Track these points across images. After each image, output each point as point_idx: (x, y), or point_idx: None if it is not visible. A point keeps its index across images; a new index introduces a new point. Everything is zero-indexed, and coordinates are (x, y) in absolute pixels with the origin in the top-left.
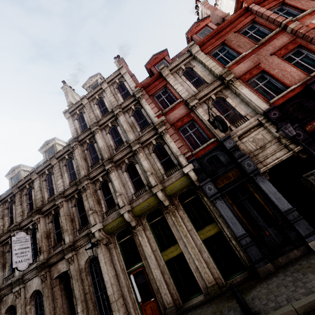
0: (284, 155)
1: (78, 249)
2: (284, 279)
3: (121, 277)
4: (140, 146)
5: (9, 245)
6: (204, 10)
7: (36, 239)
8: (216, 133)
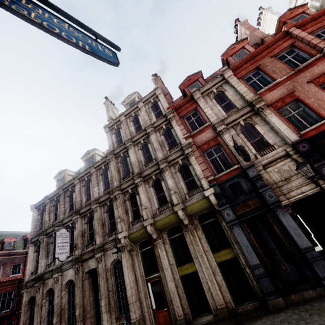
0: (310, 191)
1: (106, 251)
2: (290, 316)
3: (140, 283)
4: (167, 165)
5: (52, 238)
6: (243, 30)
7: (73, 236)
8: (241, 160)
